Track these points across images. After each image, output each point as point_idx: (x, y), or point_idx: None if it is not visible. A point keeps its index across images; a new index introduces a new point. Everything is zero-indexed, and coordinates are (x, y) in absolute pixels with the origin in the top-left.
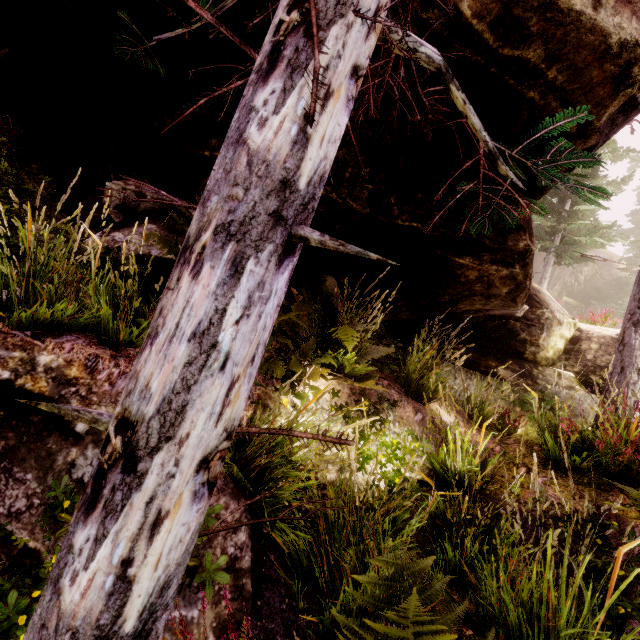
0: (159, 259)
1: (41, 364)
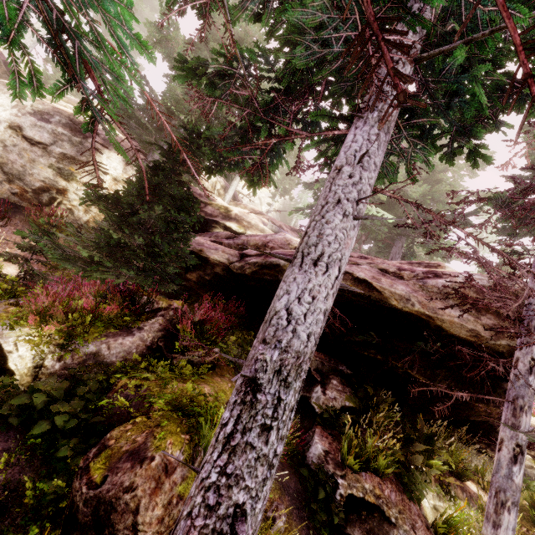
0: (348, 407)
1: (367, 488)
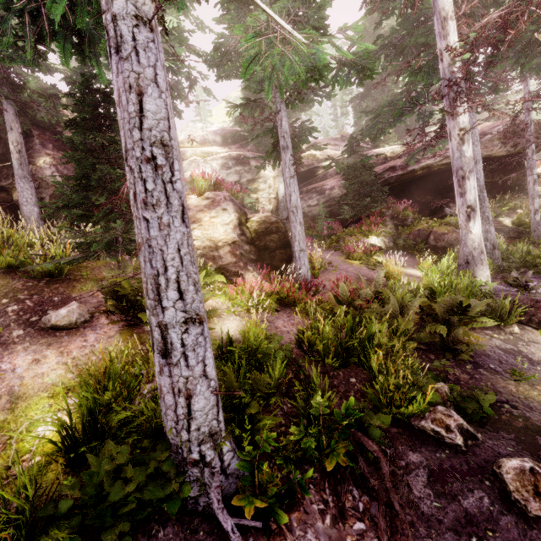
0: None
1: None
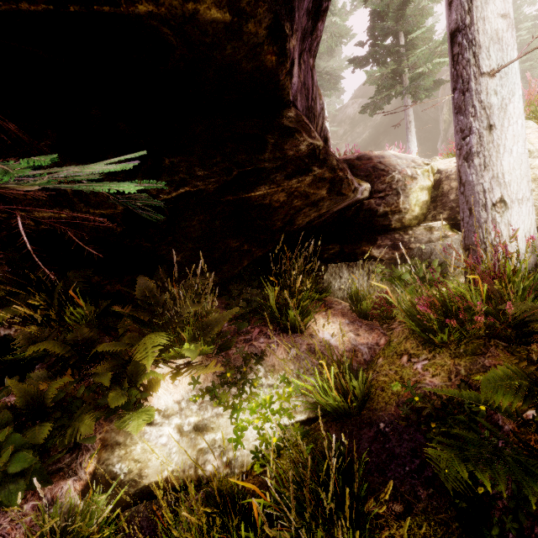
0: None
1: None
